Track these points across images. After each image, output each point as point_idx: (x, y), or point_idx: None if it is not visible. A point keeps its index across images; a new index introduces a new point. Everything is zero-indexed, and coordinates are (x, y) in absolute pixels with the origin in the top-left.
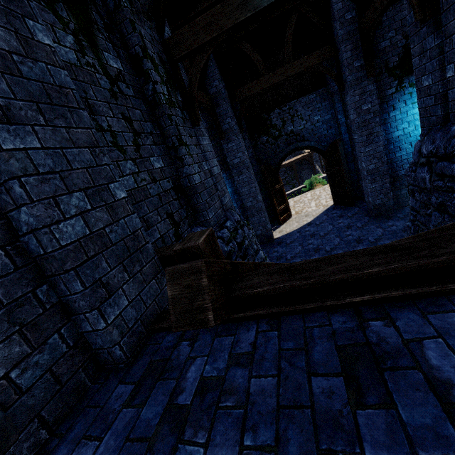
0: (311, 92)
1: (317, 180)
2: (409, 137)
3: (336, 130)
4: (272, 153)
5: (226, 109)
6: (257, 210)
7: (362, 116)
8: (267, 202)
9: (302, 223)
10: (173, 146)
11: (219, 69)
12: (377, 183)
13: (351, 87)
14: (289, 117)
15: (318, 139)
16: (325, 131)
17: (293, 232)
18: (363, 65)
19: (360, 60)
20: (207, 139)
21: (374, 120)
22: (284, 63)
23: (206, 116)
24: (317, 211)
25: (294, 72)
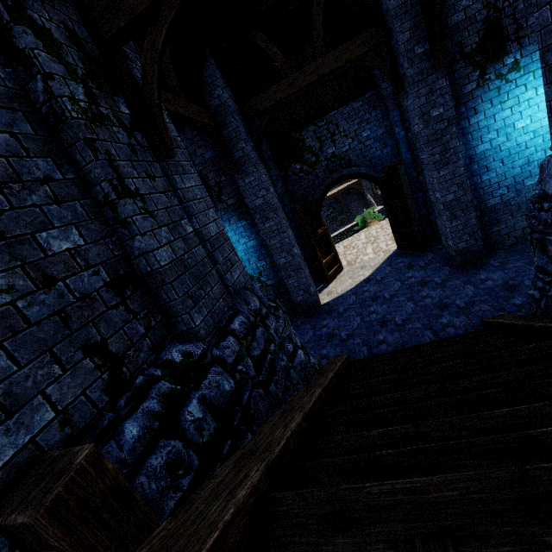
0: (356, 99)
1: (371, 216)
2: (500, 152)
3: (393, 149)
4: (309, 186)
5: (236, 128)
6: (294, 269)
7: (432, 125)
8: (308, 252)
9: (358, 279)
10: (107, 201)
11: (221, 71)
12: (459, 220)
13: (413, 85)
14: (328, 135)
15: (369, 163)
16: (379, 150)
17: (347, 294)
18: (429, 51)
19: (423, 43)
20: (195, 178)
21: (449, 130)
22: (314, 61)
23: (210, 142)
24: (376, 260)
25: (330, 68)
